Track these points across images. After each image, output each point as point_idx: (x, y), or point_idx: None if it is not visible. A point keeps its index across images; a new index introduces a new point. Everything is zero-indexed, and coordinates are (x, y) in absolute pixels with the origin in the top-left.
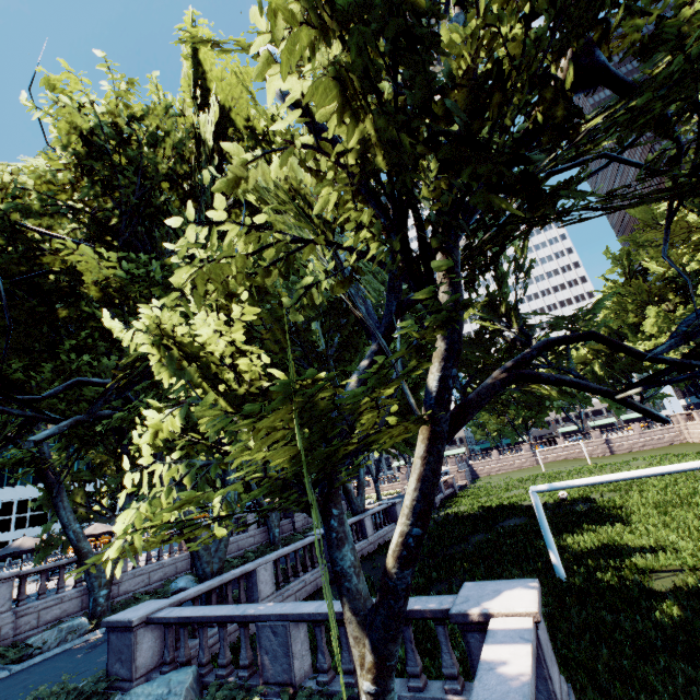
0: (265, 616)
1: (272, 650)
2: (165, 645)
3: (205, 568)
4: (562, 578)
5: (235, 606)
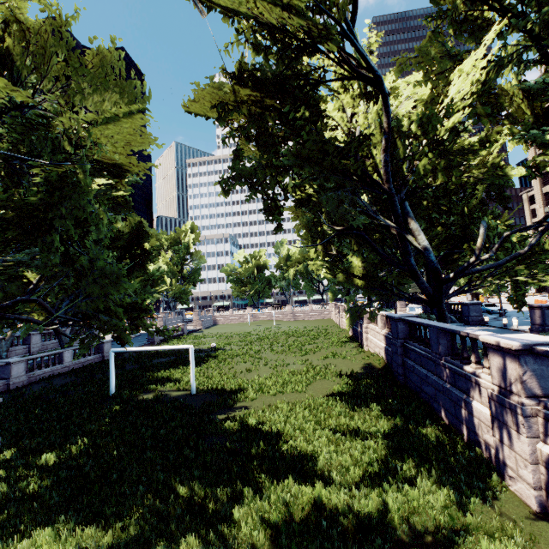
0: None
1: None
2: None
3: None
4: (112, 393)
5: None
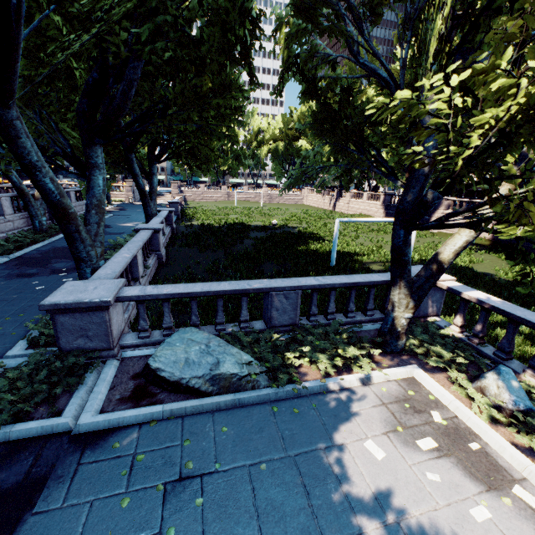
0: (280, 288)
1: (283, 308)
2: (140, 318)
3: (89, 251)
4: (334, 265)
5: (229, 283)
